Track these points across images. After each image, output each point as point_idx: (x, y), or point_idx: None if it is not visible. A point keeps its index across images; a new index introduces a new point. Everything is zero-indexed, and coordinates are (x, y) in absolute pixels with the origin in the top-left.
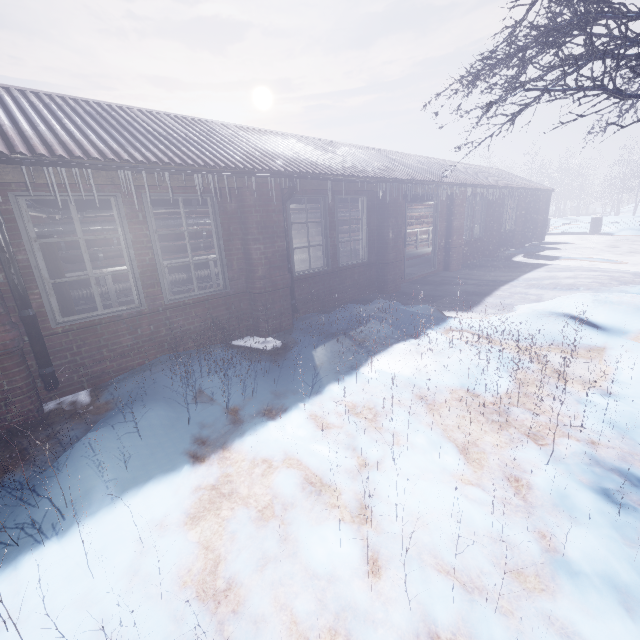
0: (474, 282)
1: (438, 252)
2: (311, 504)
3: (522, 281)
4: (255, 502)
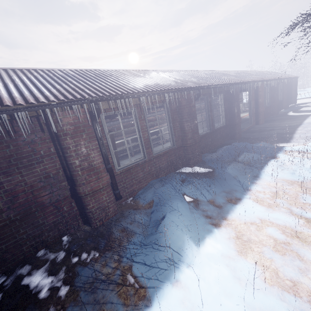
0: (278, 128)
1: (252, 116)
2: (299, 242)
3: (307, 124)
4: (266, 243)
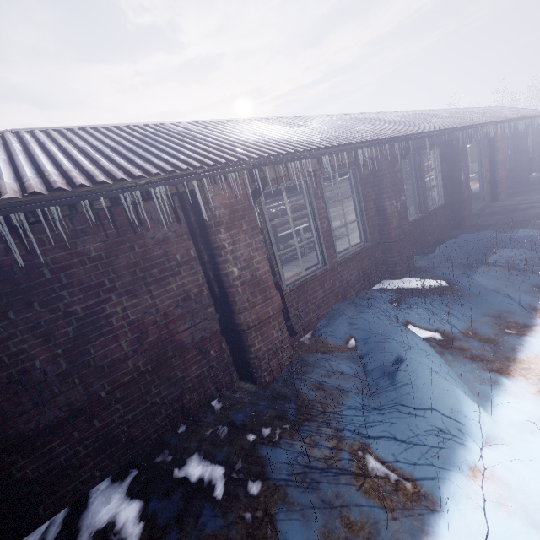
0: None
1: (485, 186)
2: None
3: None
4: None
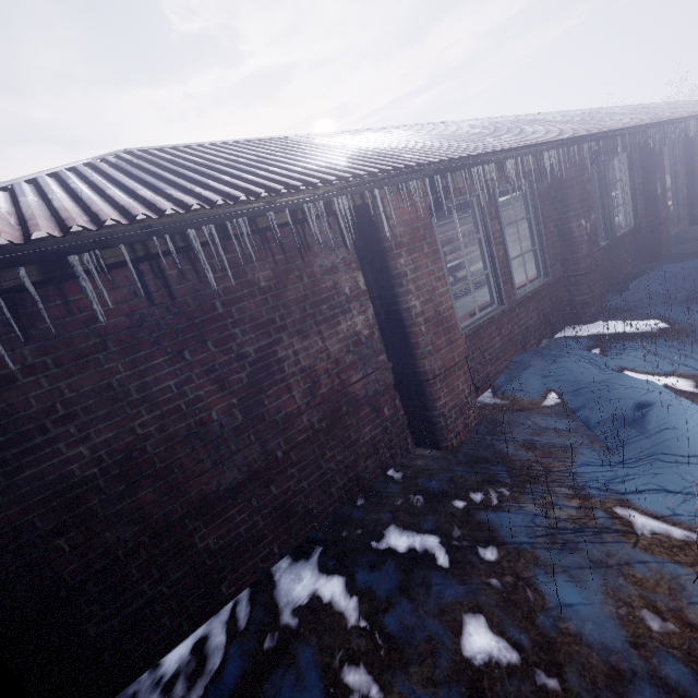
0: None
1: (681, 205)
2: None
3: None
4: None
